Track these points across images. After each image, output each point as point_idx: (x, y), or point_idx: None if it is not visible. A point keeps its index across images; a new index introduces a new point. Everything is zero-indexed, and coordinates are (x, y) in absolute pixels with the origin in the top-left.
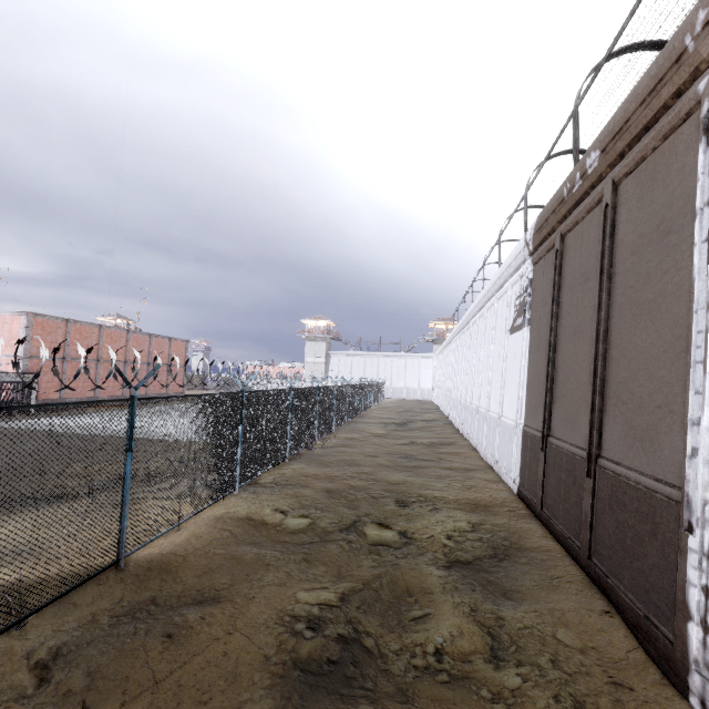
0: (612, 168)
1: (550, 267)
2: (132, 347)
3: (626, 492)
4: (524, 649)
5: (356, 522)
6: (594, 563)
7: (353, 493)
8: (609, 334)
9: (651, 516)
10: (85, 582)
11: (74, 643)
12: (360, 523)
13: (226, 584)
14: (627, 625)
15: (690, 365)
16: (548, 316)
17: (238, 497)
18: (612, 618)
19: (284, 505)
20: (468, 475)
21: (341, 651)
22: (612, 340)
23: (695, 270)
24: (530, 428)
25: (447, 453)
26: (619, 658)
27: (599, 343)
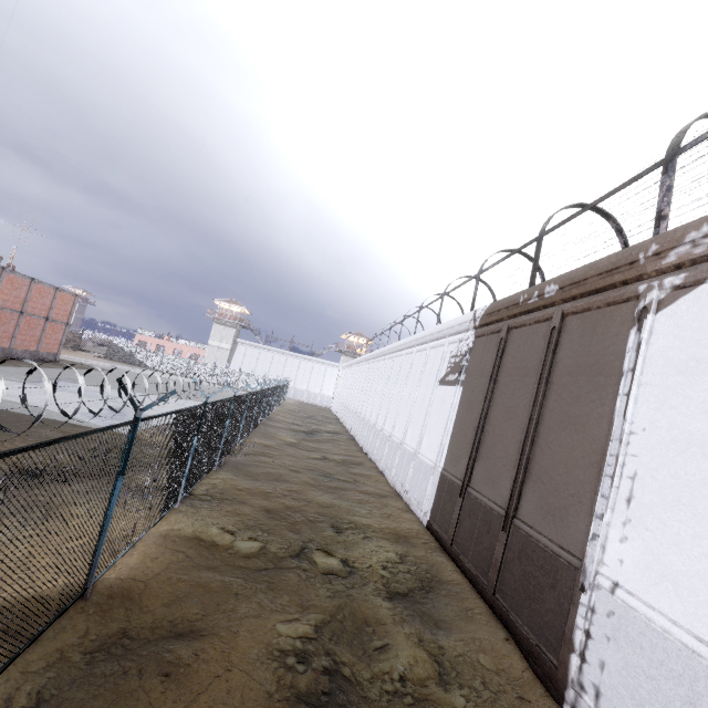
0: (563, 302)
1: (492, 347)
2: (4, 289)
3: (535, 551)
4: (462, 674)
5: (304, 548)
6: (497, 599)
7: (292, 515)
8: (539, 426)
9: (554, 573)
10: (59, 616)
11: (54, 686)
12: (308, 550)
13: (199, 614)
14: (521, 650)
15: (602, 476)
16: (484, 387)
17: (177, 511)
18: (510, 645)
19: (229, 524)
20: (383, 502)
21: (330, 683)
22: (540, 431)
23: (616, 412)
24: (449, 473)
25: (359, 475)
26: (518, 677)
27: (530, 430)
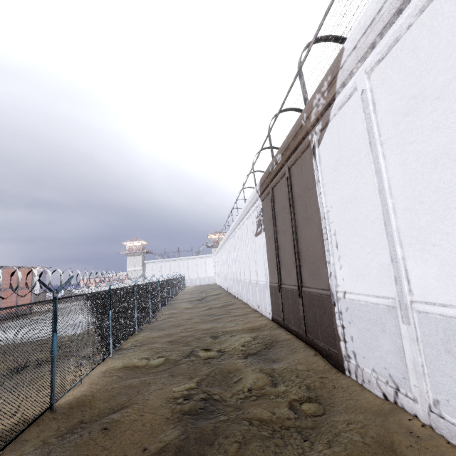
0: (287, 162)
1: (269, 202)
2: None
3: (314, 299)
4: (285, 376)
5: (192, 352)
6: (308, 337)
7: (185, 339)
8: (297, 231)
9: (323, 305)
10: (36, 420)
11: (39, 455)
12: (195, 351)
13: (126, 400)
14: (323, 357)
15: (324, 240)
16: (272, 226)
17: (112, 359)
18: (317, 356)
19: (145, 355)
20: (246, 317)
21: (205, 404)
22: (298, 234)
23: (319, 205)
24: (272, 283)
25: (232, 309)
26: (322, 369)
27: (294, 236)
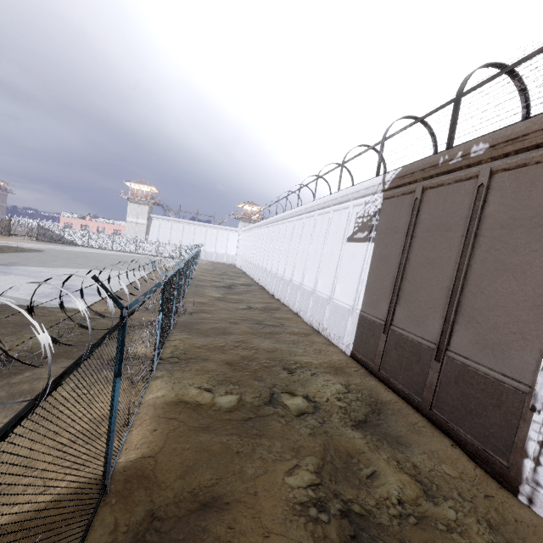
0: (492, 160)
1: (404, 207)
2: None
3: (474, 377)
4: (441, 487)
5: (273, 394)
6: (434, 413)
7: (249, 364)
8: (469, 274)
9: (498, 396)
10: (89, 527)
11: None
12: (276, 395)
13: (212, 479)
14: (465, 452)
15: None
16: (399, 242)
17: (155, 378)
18: (456, 449)
19: (203, 383)
20: (310, 340)
21: (351, 525)
22: (470, 279)
23: None
24: (368, 314)
25: (282, 319)
26: (474, 476)
27: (458, 278)
